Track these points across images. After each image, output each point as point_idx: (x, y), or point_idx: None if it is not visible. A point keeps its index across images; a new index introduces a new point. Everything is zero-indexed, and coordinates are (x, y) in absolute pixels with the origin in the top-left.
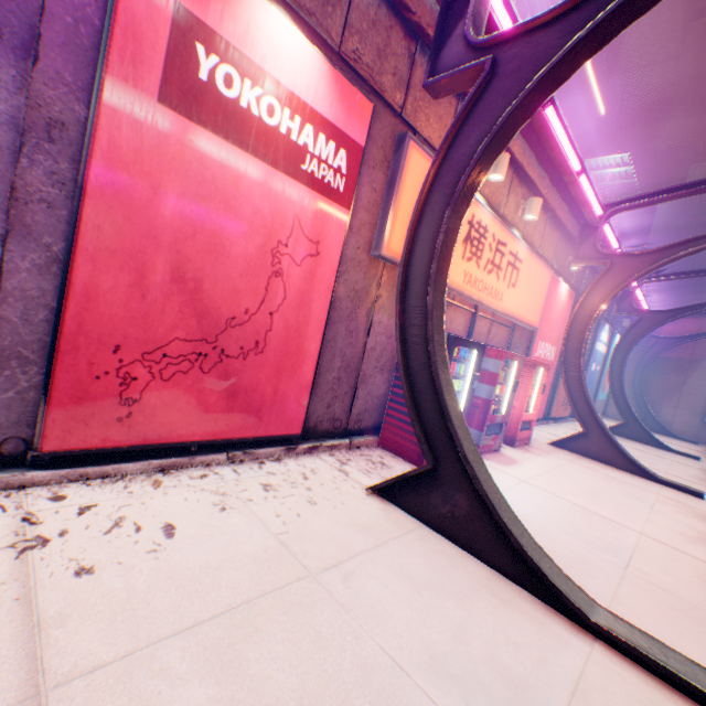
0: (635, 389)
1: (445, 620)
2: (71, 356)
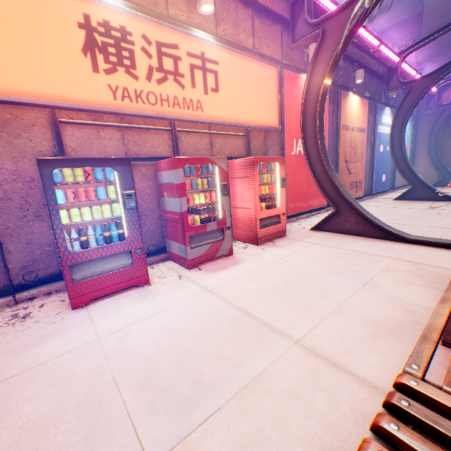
0: (432, 156)
1: None
2: None
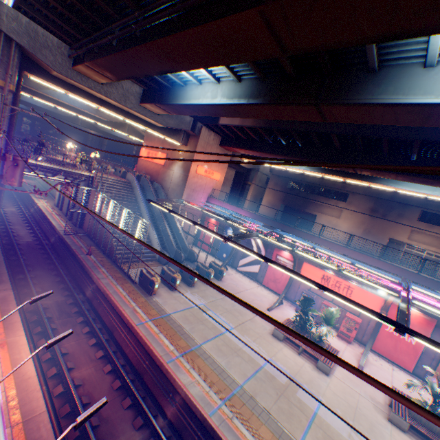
0: None
1: (265, 300)
2: (265, 277)
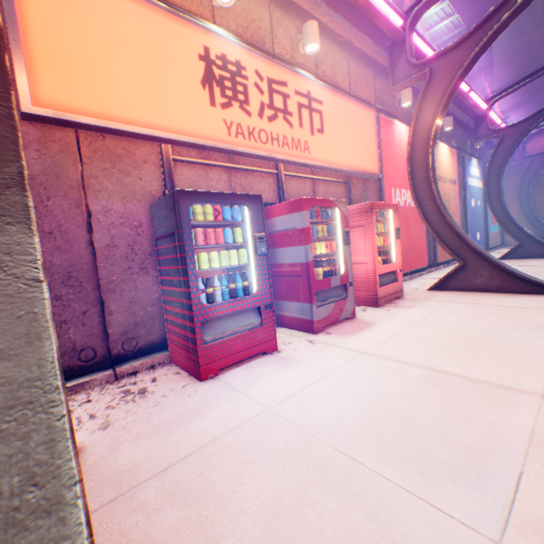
0: (526, 212)
1: None
2: None
